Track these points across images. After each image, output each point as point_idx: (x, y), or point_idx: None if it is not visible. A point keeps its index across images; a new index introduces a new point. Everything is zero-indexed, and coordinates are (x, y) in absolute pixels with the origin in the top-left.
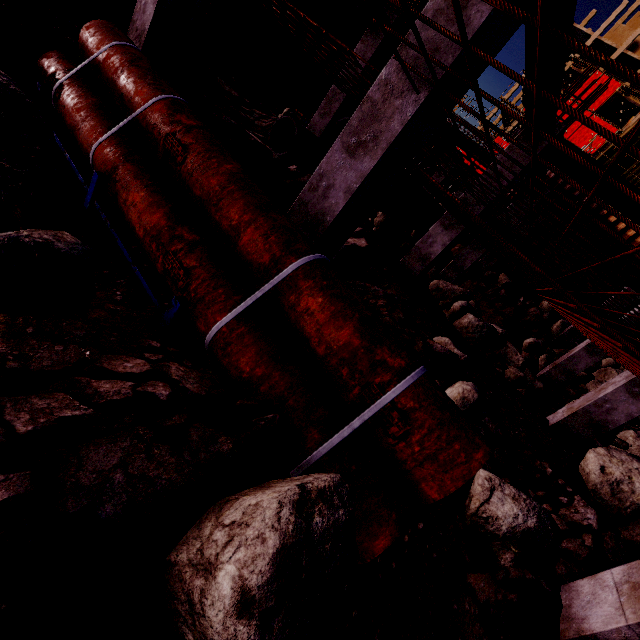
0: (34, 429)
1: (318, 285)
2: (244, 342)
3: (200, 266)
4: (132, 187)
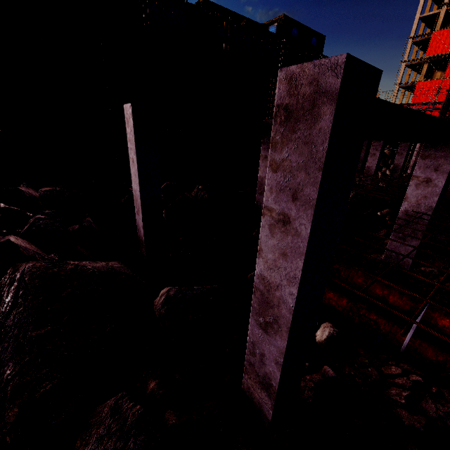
0: (405, 401)
1: (441, 314)
2: (423, 347)
3: (378, 318)
4: (325, 292)
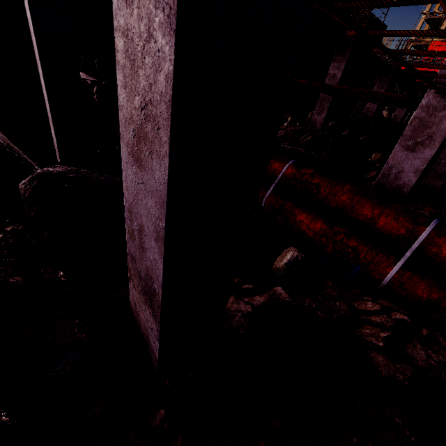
0: (384, 344)
1: None
2: (414, 281)
3: (360, 244)
4: (296, 213)
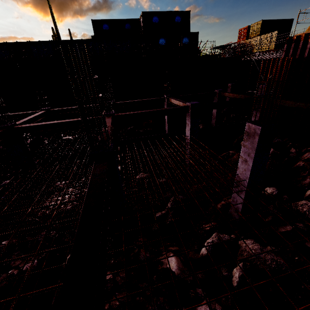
0: None
1: None
2: None
3: None
4: None
